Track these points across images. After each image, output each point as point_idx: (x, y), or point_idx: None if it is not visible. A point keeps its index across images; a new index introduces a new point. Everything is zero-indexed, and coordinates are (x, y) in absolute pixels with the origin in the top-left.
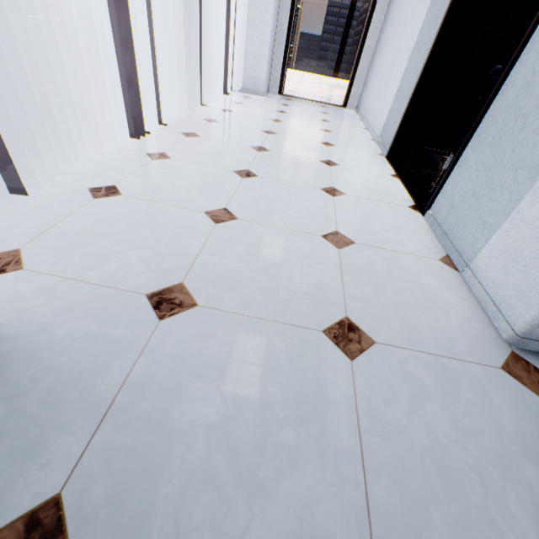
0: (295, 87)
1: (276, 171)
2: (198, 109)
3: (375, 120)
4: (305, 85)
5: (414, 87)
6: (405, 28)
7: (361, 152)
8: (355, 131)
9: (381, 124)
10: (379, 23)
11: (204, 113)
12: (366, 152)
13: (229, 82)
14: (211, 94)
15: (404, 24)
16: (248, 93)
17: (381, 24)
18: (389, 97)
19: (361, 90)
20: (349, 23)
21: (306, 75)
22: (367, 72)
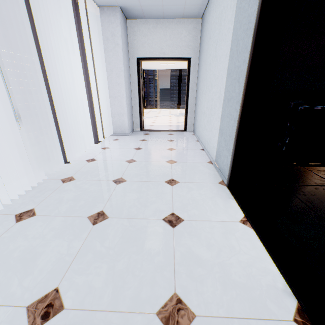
0: (153, 121)
1: (100, 273)
2: (64, 166)
3: (208, 145)
4: (160, 118)
5: (236, 131)
6: (212, 86)
7: (204, 185)
8: (195, 155)
9: (213, 150)
10: (194, 83)
11: (67, 169)
12: (208, 182)
13: (104, 131)
14: (88, 144)
15: (211, 84)
16: (118, 135)
17: (196, 84)
18: (214, 131)
19: (194, 120)
20: (180, 83)
21: (162, 111)
22: (194, 110)
